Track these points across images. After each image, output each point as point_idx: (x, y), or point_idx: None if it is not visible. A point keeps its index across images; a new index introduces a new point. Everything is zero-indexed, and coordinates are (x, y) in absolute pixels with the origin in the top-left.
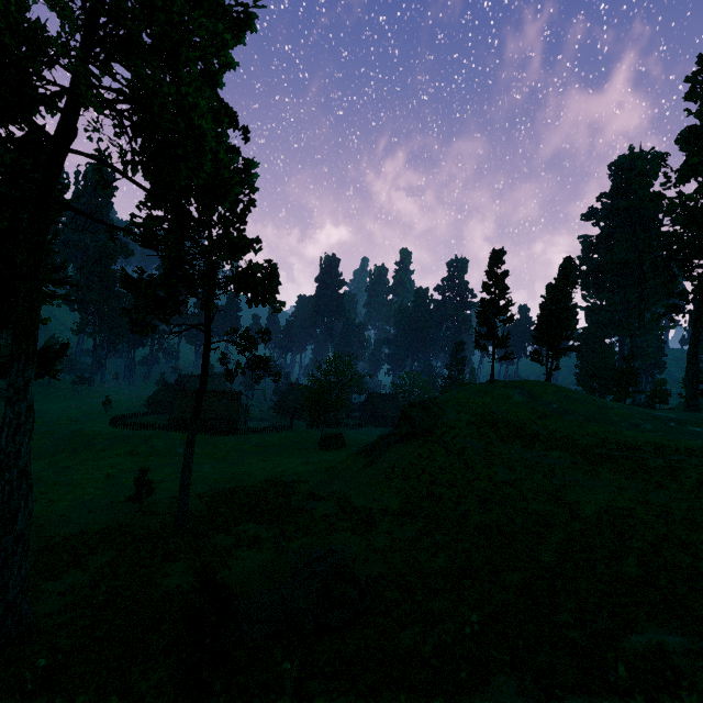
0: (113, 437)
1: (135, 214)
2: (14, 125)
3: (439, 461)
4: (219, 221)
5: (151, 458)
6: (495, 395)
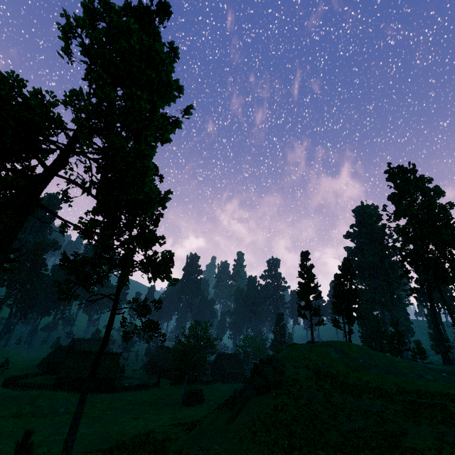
0: (2, 398)
1: (83, 217)
2: (18, 163)
3: (292, 413)
4: (140, 224)
5: (32, 419)
6: (318, 353)
